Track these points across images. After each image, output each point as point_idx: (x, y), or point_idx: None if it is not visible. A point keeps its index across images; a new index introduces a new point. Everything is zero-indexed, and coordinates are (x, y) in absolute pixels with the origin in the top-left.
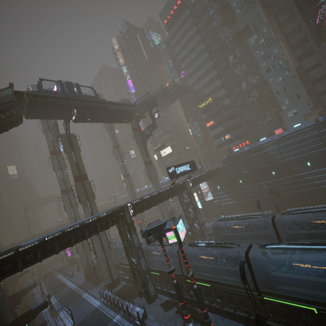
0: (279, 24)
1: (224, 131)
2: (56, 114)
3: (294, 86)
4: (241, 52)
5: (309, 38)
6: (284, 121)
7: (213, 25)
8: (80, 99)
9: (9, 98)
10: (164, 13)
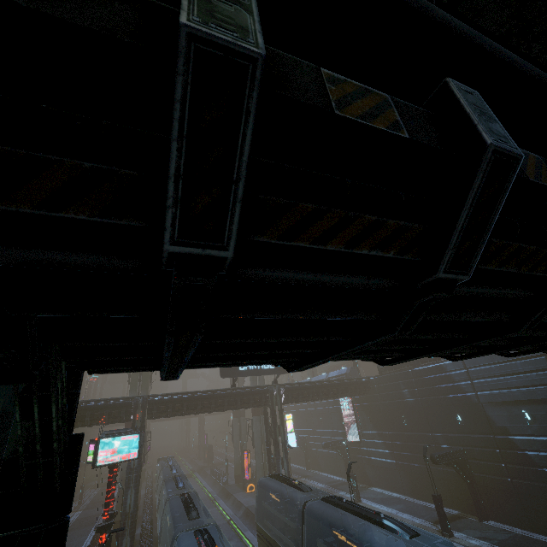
0: None
1: None
2: None
3: None
4: None
5: None
6: None
7: None
8: None
9: None
10: None
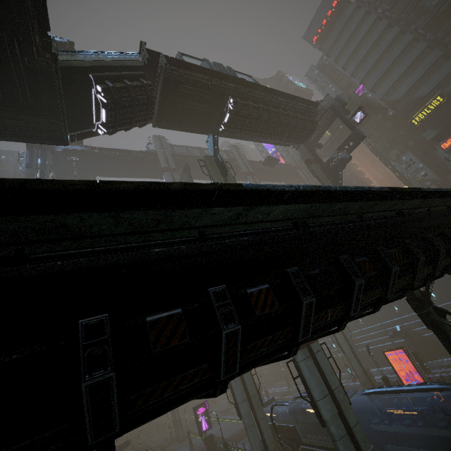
0: None
1: None
2: (199, 115)
3: None
4: None
5: None
6: None
7: None
8: (239, 79)
9: (139, 64)
10: (310, 31)
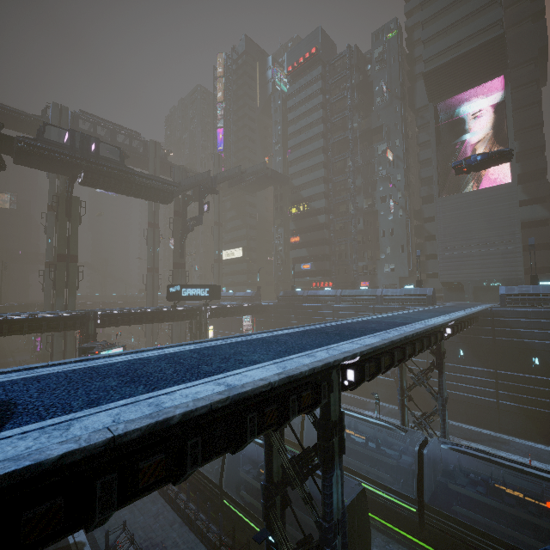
0: (418, 143)
1: (308, 258)
2: (57, 169)
3: (402, 233)
4: (363, 159)
5: (434, 181)
6: (378, 274)
7: (346, 104)
8: (93, 161)
9: None
10: (292, 55)
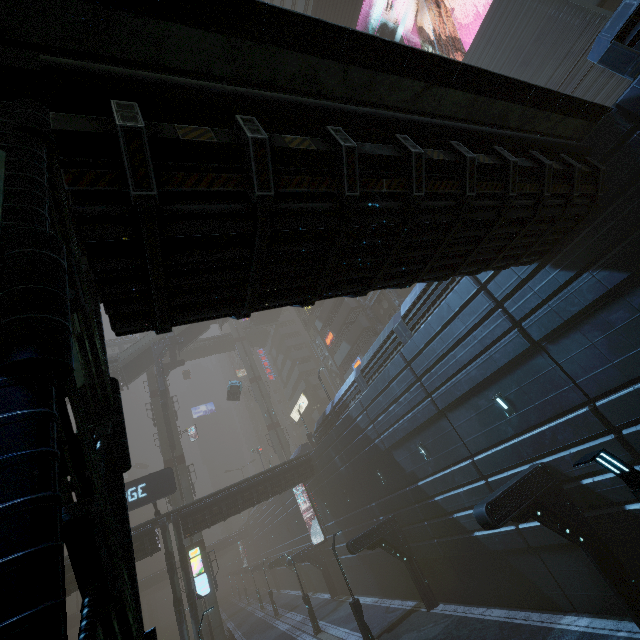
0: None
1: (353, 351)
2: None
3: None
4: None
5: None
6: None
7: None
8: None
9: None
10: None
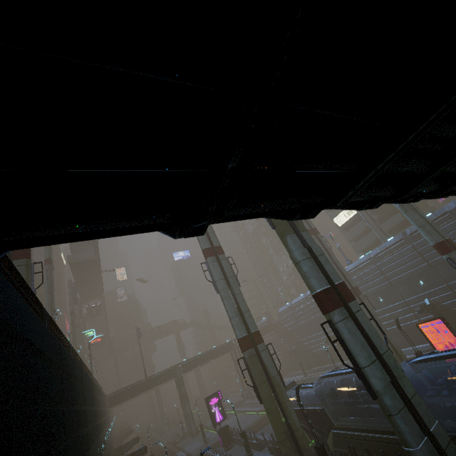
0: None
1: None
2: None
3: None
4: None
5: None
6: None
7: None
8: None
9: None
10: None
